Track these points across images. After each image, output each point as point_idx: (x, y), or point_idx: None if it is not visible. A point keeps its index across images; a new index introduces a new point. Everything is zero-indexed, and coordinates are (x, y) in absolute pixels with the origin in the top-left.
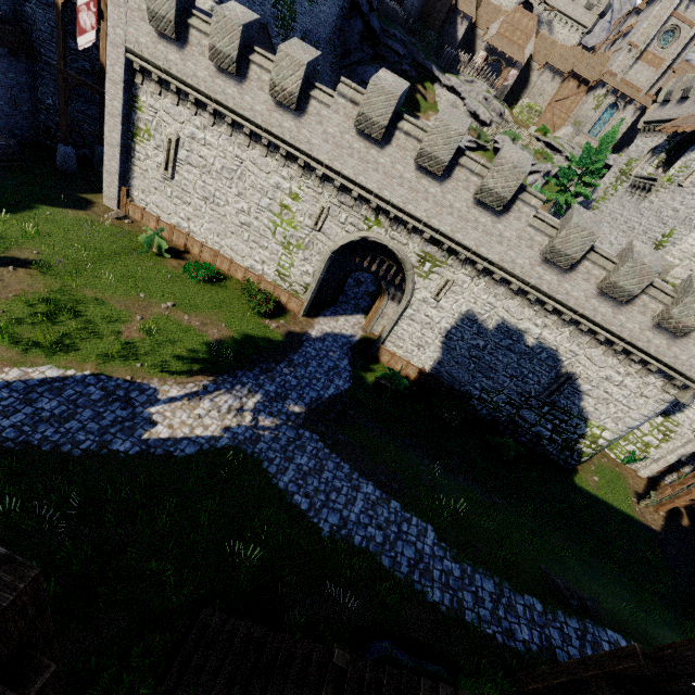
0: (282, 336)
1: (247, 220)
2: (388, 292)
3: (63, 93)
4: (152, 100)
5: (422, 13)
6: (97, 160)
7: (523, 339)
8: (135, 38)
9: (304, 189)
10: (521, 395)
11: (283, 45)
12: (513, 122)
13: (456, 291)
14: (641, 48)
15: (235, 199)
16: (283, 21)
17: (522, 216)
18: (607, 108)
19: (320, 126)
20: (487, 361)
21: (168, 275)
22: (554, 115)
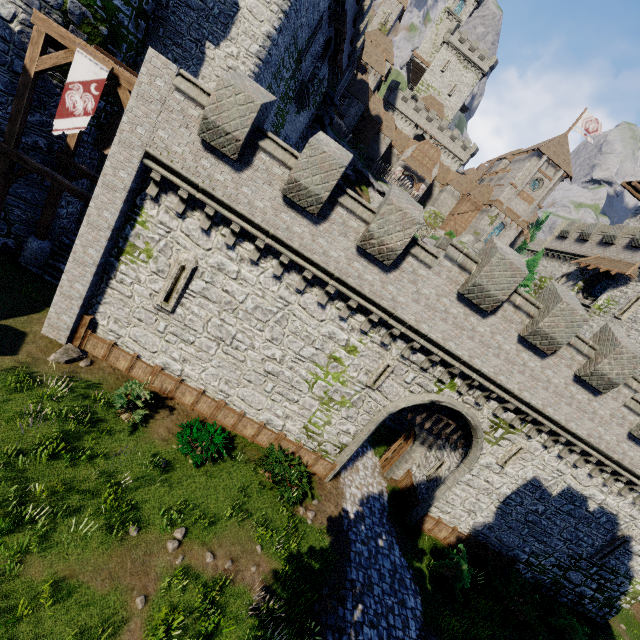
0: (325, 532)
1: (275, 369)
2: (419, 437)
3: (2, 179)
4: (166, 216)
5: (355, 130)
6: (26, 255)
7: (586, 504)
8: (165, 143)
9: (367, 343)
10: (572, 557)
11: (393, 196)
12: (427, 225)
13: (526, 458)
14: (519, 188)
15: (264, 343)
16: (276, 127)
17: (620, 396)
18: (497, 225)
19: (413, 284)
20: (542, 525)
21: (161, 462)
22: (456, 224)
